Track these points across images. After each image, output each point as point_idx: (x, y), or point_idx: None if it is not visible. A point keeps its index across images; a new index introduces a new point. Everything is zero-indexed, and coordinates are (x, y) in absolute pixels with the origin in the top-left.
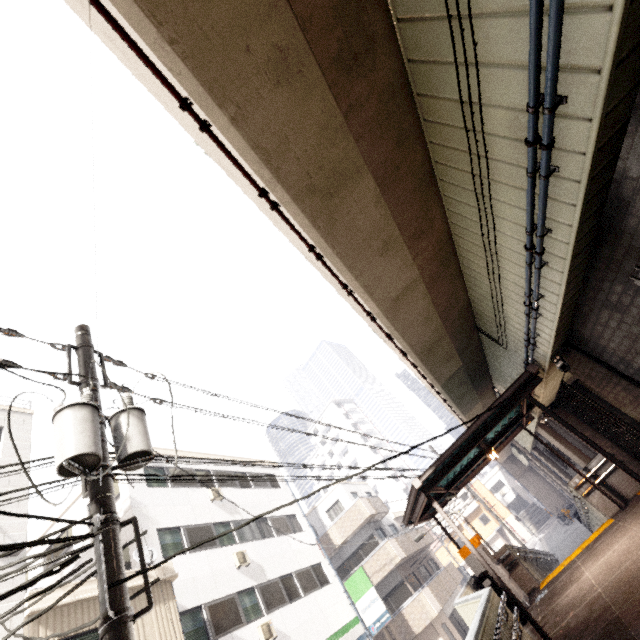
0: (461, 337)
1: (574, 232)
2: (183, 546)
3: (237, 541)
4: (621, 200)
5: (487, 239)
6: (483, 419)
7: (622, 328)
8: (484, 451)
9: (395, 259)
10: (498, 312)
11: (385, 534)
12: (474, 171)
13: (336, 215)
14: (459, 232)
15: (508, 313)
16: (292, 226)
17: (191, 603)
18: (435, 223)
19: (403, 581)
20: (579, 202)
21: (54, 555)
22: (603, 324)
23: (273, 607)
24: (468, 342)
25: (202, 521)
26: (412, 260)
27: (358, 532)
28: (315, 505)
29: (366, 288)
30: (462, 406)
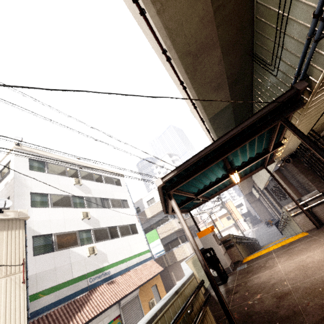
0: (234, 60)
1: None
2: (48, 204)
3: (86, 206)
4: None
5: None
6: (231, 134)
7: None
8: (229, 172)
9: None
10: None
11: (174, 216)
12: None
13: None
14: None
15: None
16: None
17: (45, 232)
18: None
19: (177, 238)
20: None
21: None
22: None
23: (100, 240)
24: (241, 74)
25: (64, 193)
26: None
27: (160, 213)
28: (141, 198)
29: None
30: None
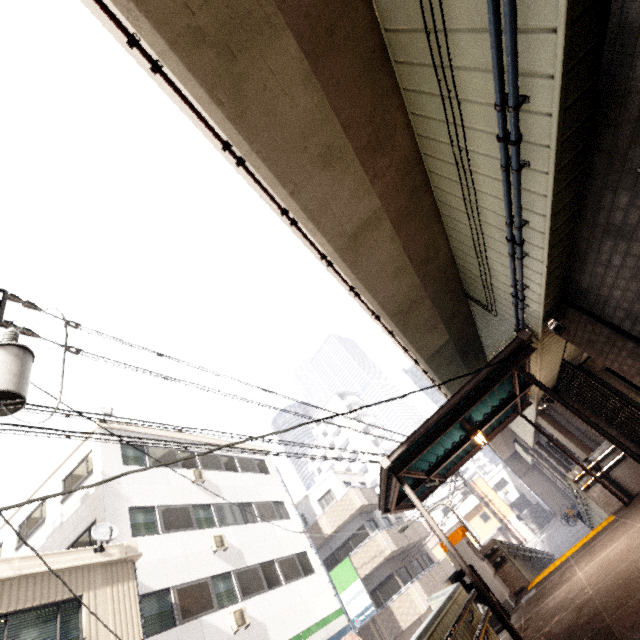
0: (446, 302)
1: (558, 88)
2: (156, 526)
3: (217, 524)
4: (627, 29)
5: (458, 147)
6: (464, 392)
7: (628, 264)
8: (469, 433)
9: (345, 177)
10: (482, 263)
11: (377, 526)
12: (428, 24)
13: (246, 89)
14: (428, 148)
15: (493, 262)
16: (190, 104)
17: (158, 585)
18: (396, 133)
19: (393, 574)
20: (561, 19)
21: (28, 530)
22: (605, 263)
23: (250, 594)
24: (455, 310)
25: (180, 502)
26: (369, 183)
27: (349, 522)
28: (307, 493)
29: (309, 213)
30: (454, 389)
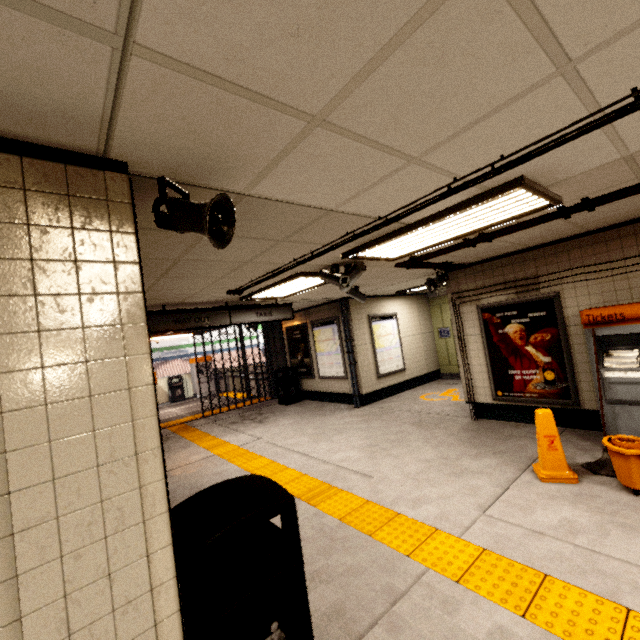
0: None
1: None
2: None
3: None
4: None
5: None
6: None
7: None
8: None
9: None
10: None
11: None
12: None
13: None
14: None
15: None
16: None
17: None
18: None
19: None
20: None
21: None
22: None
23: None
24: None
25: None
26: None
27: None
28: None
29: None
30: None
